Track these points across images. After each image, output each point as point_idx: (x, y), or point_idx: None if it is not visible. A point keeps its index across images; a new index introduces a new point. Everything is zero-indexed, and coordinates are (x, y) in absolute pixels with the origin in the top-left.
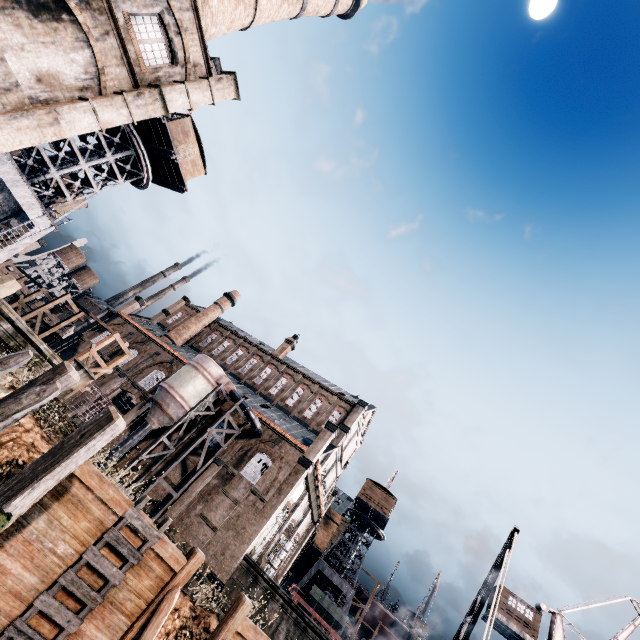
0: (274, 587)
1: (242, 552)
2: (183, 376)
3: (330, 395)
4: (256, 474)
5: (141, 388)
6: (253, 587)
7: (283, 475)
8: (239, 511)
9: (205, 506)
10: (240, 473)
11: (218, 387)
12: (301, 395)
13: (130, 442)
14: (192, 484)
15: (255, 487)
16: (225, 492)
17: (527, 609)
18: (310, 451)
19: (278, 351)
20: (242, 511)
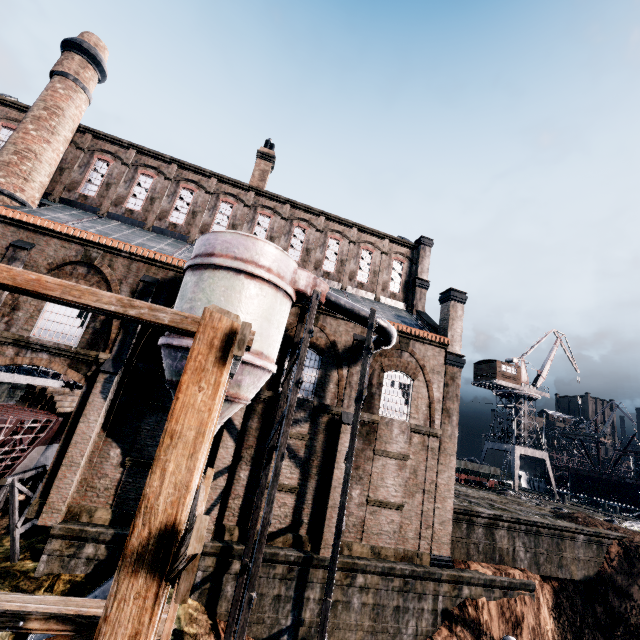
0: (497, 519)
1: (450, 510)
2: (231, 305)
3: (378, 240)
4: (400, 405)
5: (56, 347)
6: (471, 532)
7: (438, 390)
8: (412, 465)
9: (363, 487)
10: (385, 417)
11: (317, 302)
12: (339, 251)
13: None
14: (333, 474)
15: (416, 425)
16: (381, 454)
17: (512, 368)
18: (452, 342)
19: (257, 179)
20: (415, 463)
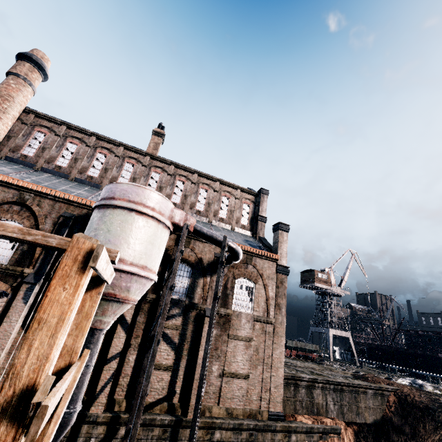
0: (314, 381)
1: (281, 377)
2: (124, 233)
3: (233, 190)
4: (246, 302)
5: None
6: (297, 392)
7: (272, 291)
8: (255, 345)
9: (220, 363)
10: (236, 311)
11: (186, 231)
12: (207, 197)
13: (86, 374)
14: (198, 354)
15: (257, 316)
16: (233, 338)
17: (325, 275)
18: (280, 257)
19: (152, 148)
20: (257, 343)
